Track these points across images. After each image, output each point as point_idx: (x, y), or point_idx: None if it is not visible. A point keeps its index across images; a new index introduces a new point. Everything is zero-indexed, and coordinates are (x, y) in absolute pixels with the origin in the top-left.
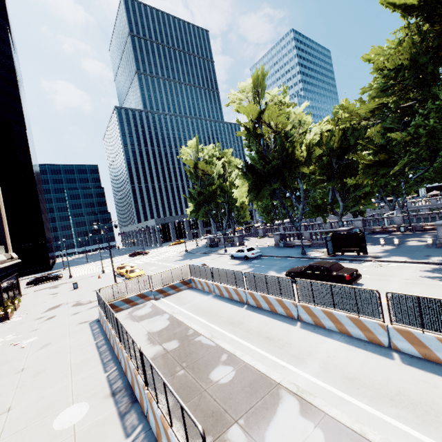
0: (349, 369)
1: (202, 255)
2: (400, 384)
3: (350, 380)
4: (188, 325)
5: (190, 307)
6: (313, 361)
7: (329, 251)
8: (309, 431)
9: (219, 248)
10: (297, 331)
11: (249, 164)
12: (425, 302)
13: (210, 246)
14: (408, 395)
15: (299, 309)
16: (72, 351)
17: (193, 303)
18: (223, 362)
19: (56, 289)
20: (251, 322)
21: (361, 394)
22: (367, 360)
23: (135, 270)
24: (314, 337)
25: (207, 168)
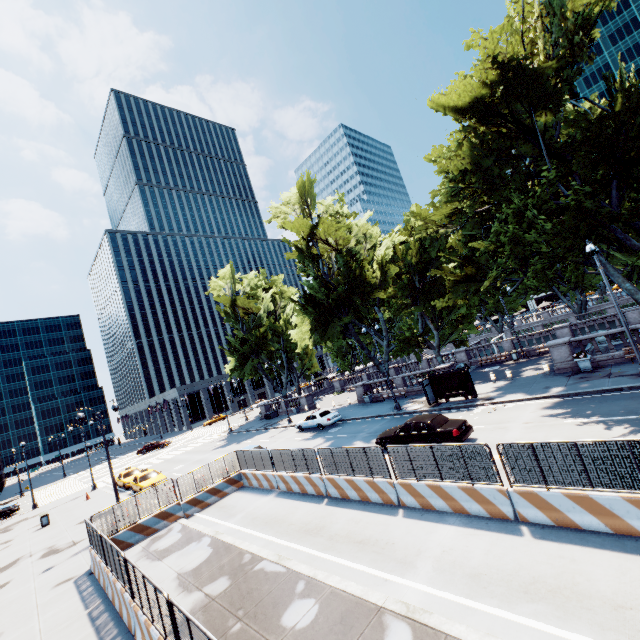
0: (471, 563)
1: (254, 433)
2: (533, 568)
3: (474, 578)
4: (242, 548)
5: (243, 519)
6: (425, 562)
7: (429, 399)
8: None
9: (280, 418)
10: (399, 523)
11: (308, 294)
12: (540, 449)
13: (267, 418)
14: (544, 580)
15: (398, 490)
16: (44, 638)
17: (248, 511)
18: (300, 595)
19: (9, 534)
20: (335, 524)
21: (489, 594)
22: (492, 544)
23: (150, 475)
24: (423, 526)
25: (250, 305)
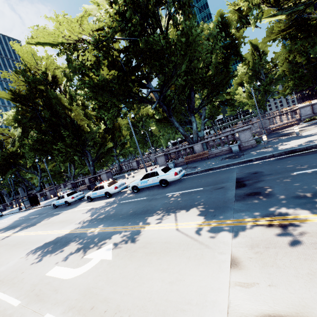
0: None
1: None
2: None
3: None
4: None
5: None
6: None
7: (26, 206)
8: None
9: (2, 212)
10: None
11: None
12: None
13: None
14: None
15: None
16: None
17: None
18: None
19: None
20: None
21: None
22: None
23: None
24: None
25: None
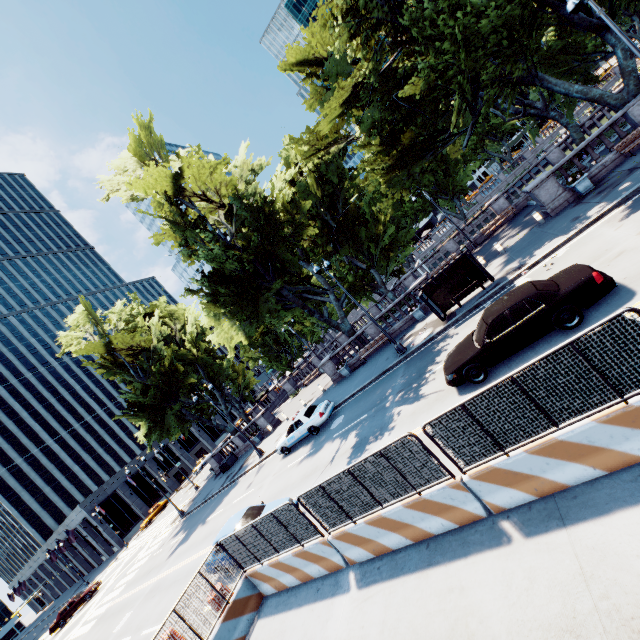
0: None
1: (219, 496)
2: None
3: None
4: None
5: None
6: None
7: (439, 314)
8: None
9: (242, 459)
10: None
11: (210, 272)
12: None
13: (224, 469)
14: None
15: None
16: None
17: None
18: None
19: None
20: None
21: None
22: None
23: None
24: None
25: (134, 340)
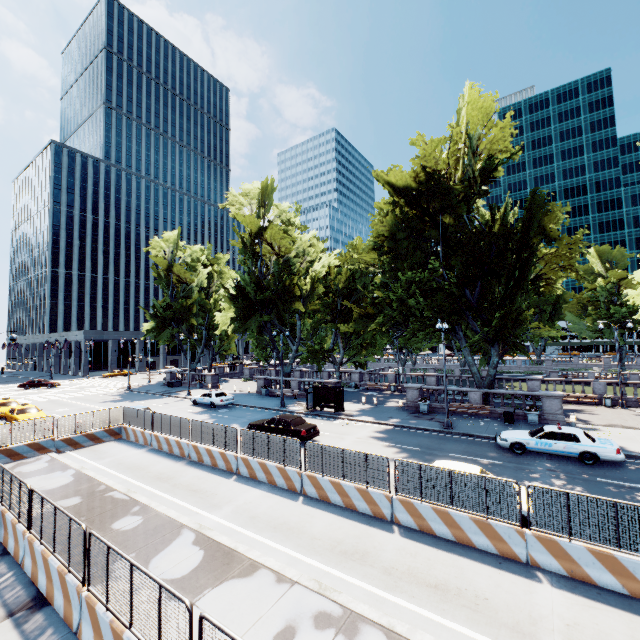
0: (257, 511)
1: (152, 396)
2: (289, 517)
3: (252, 518)
4: (100, 481)
5: (110, 462)
6: (229, 507)
7: (308, 404)
8: (194, 552)
9: (182, 388)
10: (229, 484)
11: (239, 285)
12: (326, 449)
13: (170, 385)
14: (289, 523)
15: (239, 462)
16: None
17: (117, 457)
18: (133, 513)
19: None
20: (183, 477)
21: (254, 526)
22: (277, 503)
23: (30, 409)
24: (242, 488)
25: (186, 275)
